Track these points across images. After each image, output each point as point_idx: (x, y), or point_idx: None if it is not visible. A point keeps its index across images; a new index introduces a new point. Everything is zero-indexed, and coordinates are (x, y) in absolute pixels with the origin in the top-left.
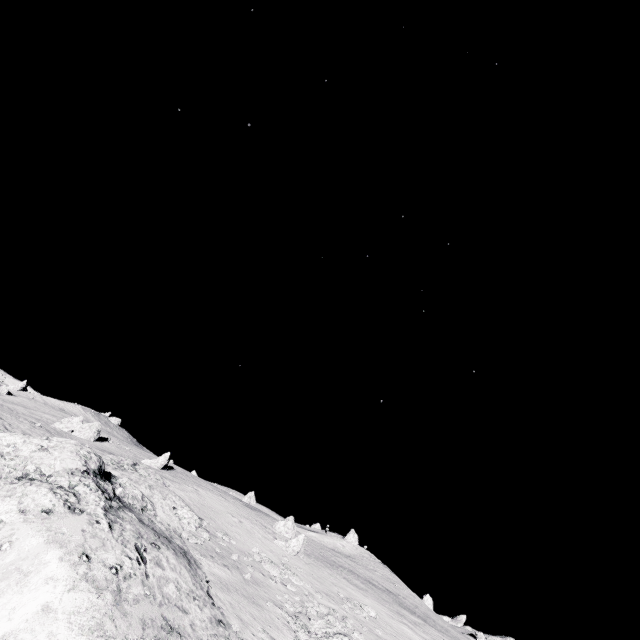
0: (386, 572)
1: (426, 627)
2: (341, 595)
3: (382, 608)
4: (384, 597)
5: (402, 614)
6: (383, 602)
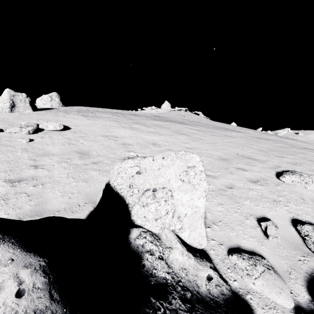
0: (181, 113)
1: (172, 125)
2: (21, 124)
3: (107, 123)
4: (135, 118)
5: (142, 123)
6: (122, 120)
